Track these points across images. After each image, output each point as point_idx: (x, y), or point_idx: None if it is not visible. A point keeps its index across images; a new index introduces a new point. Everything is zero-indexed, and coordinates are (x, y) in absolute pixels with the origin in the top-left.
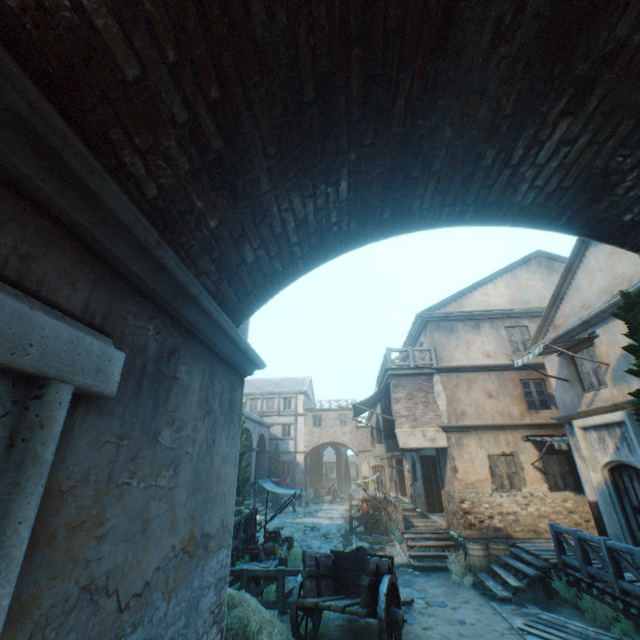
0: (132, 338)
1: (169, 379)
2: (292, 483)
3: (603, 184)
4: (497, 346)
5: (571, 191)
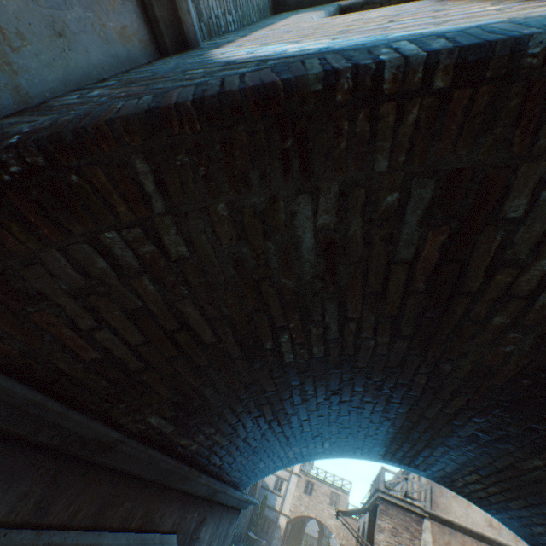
0: (185, 526)
1: (194, 541)
2: (267, 545)
3: (520, 517)
4: None
5: (497, 505)
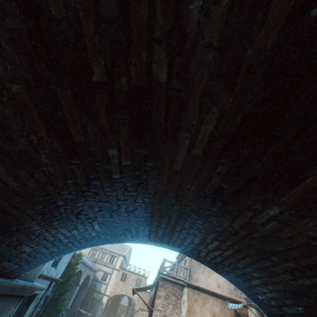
0: None
1: None
2: (93, 316)
3: (244, 274)
4: (225, 281)
5: (228, 267)
